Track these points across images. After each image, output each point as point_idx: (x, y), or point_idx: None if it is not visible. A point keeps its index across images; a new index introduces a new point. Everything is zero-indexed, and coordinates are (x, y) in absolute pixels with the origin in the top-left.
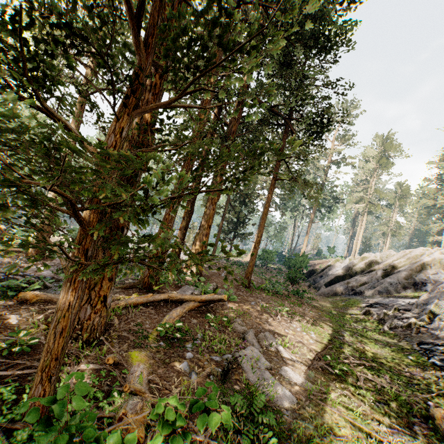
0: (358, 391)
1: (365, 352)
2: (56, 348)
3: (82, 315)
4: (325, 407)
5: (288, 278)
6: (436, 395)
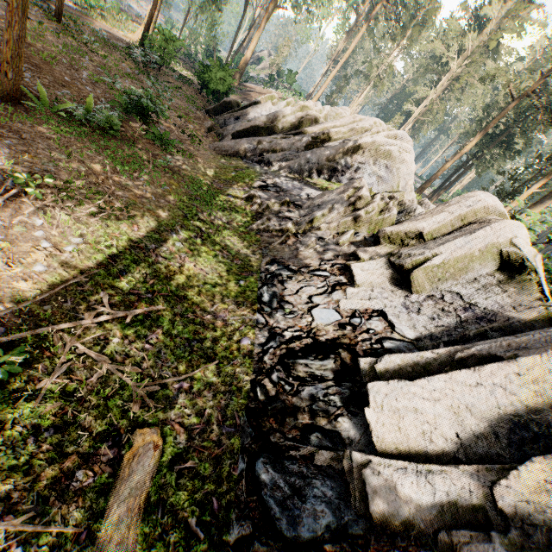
0: (10, 413)
1: (176, 275)
2: None
3: None
4: None
5: (131, 106)
6: (210, 361)
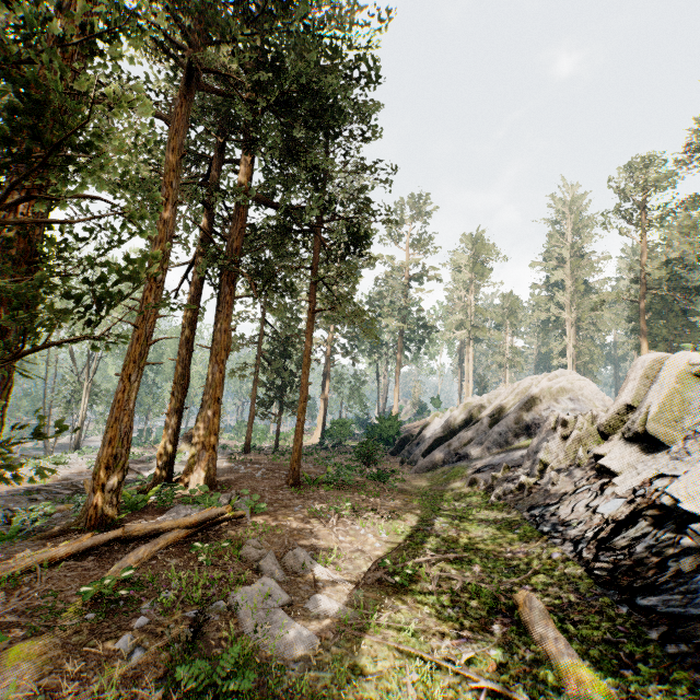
0: (426, 600)
1: (459, 539)
2: None
3: None
4: (364, 638)
5: (358, 457)
6: (536, 574)
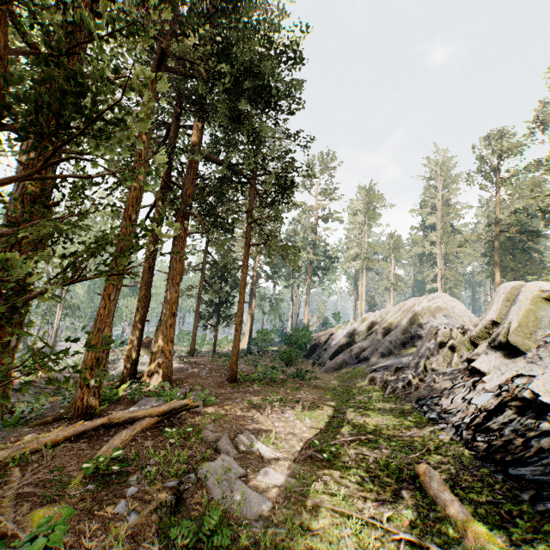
0: (348, 472)
1: (366, 424)
2: None
3: None
4: (306, 502)
5: (282, 360)
6: (428, 451)
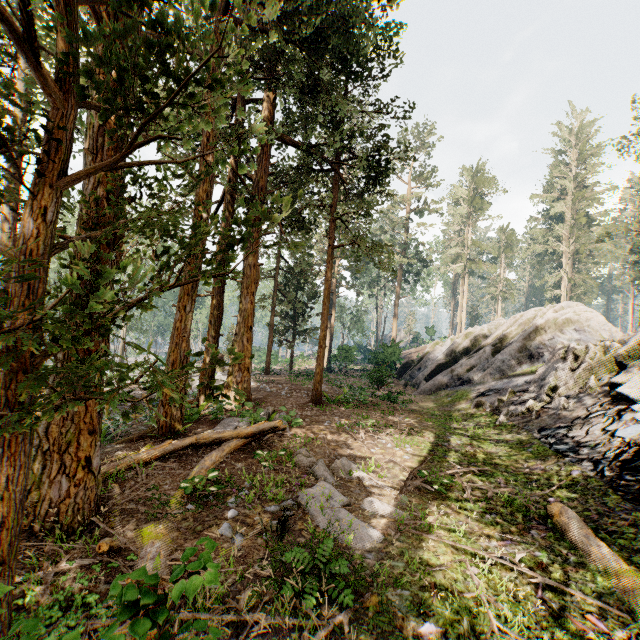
0: (464, 506)
1: (477, 455)
2: None
3: (56, 493)
4: (421, 536)
5: (372, 380)
6: (558, 488)
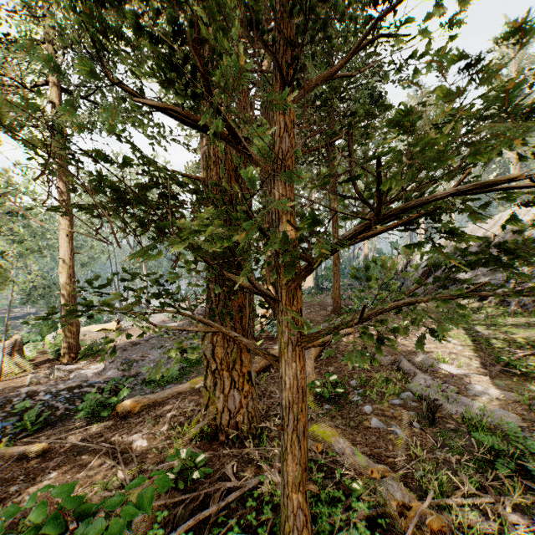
0: None
1: (516, 340)
2: (303, 455)
3: (231, 405)
4: None
5: (380, 289)
6: None
